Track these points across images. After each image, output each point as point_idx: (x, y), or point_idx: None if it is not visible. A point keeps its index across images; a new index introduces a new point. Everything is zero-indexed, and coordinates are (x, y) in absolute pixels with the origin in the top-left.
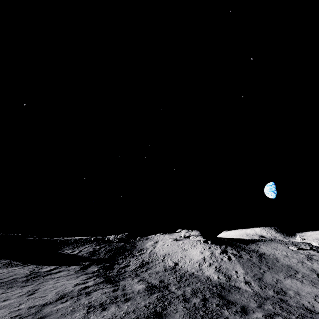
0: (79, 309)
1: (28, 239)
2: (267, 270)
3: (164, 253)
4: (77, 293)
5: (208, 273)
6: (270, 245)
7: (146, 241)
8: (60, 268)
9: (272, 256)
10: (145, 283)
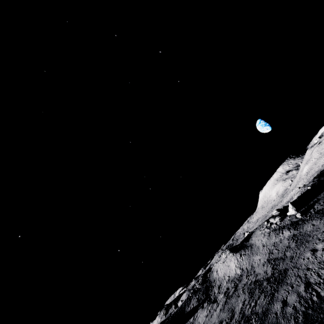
0: (213, 312)
1: (167, 321)
2: (251, 256)
3: (223, 275)
4: (209, 312)
5: (238, 272)
6: (255, 234)
7: (213, 273)
8: (195, 315)
9: (254, 244)
10: (223, 293)
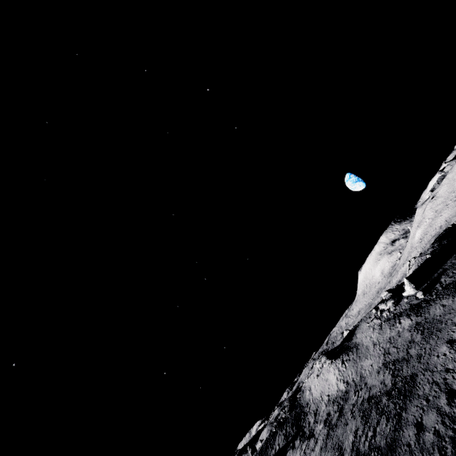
0: (310, 453)
1: None
2: (359, 362)
3: (319, 394)
4: (304, 453)
5: (341, 388)
6: (361, 329)
7: (304, 394)
8: None
9: (361, 344)
10: (322, 422)
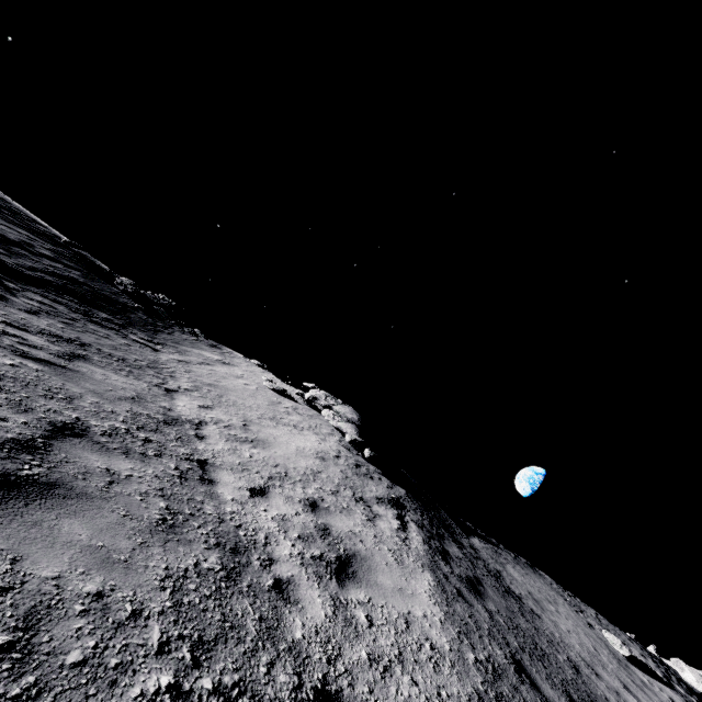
0: None
1: None
2: None
3: (209, 385)
4: None
5: (268, 526)
6: (535, 581)
7: (207, 348)
8: None
9: (550, 631)
10: None
